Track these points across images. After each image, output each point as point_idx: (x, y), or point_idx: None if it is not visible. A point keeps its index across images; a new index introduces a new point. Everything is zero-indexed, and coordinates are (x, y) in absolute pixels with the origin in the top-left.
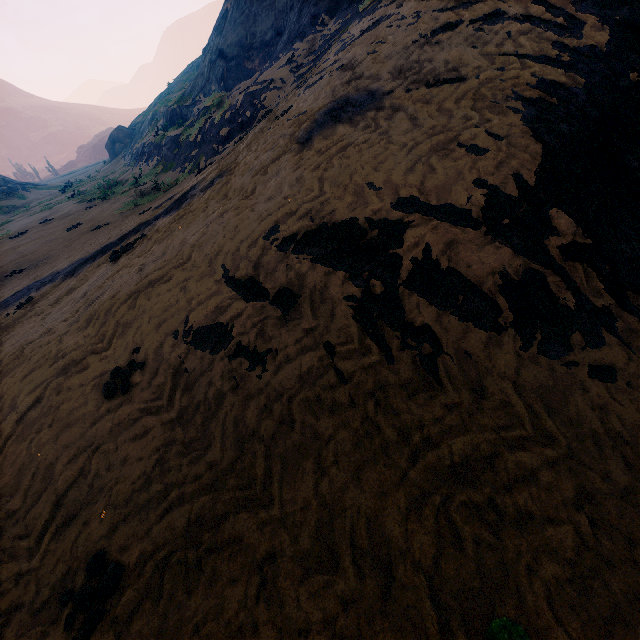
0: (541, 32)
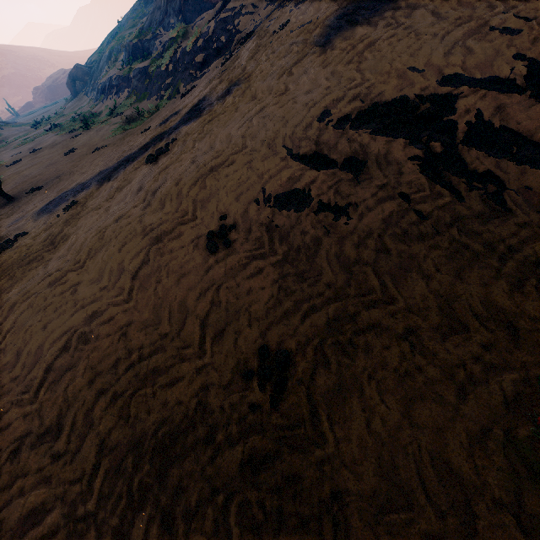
0: None
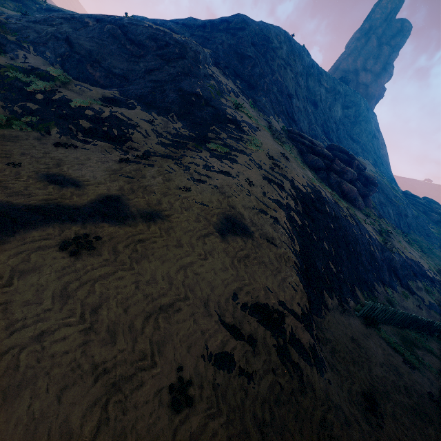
0: (288, 237)
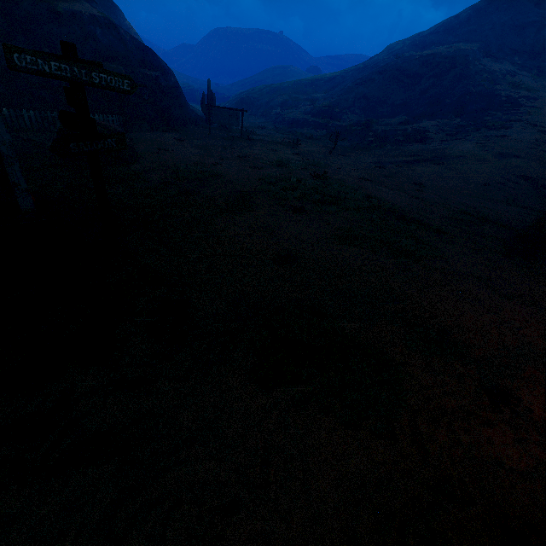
0: None
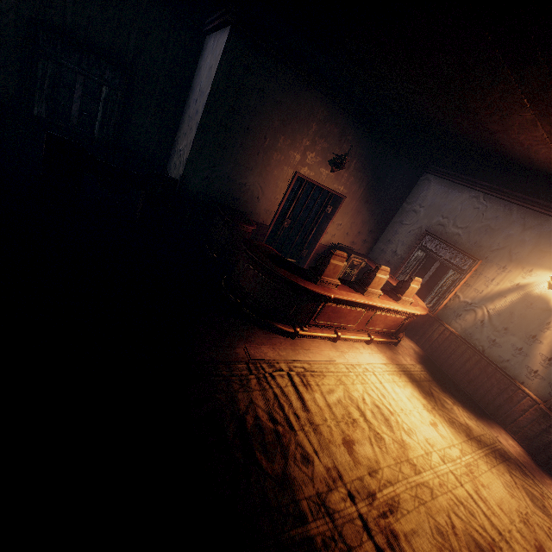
0: None
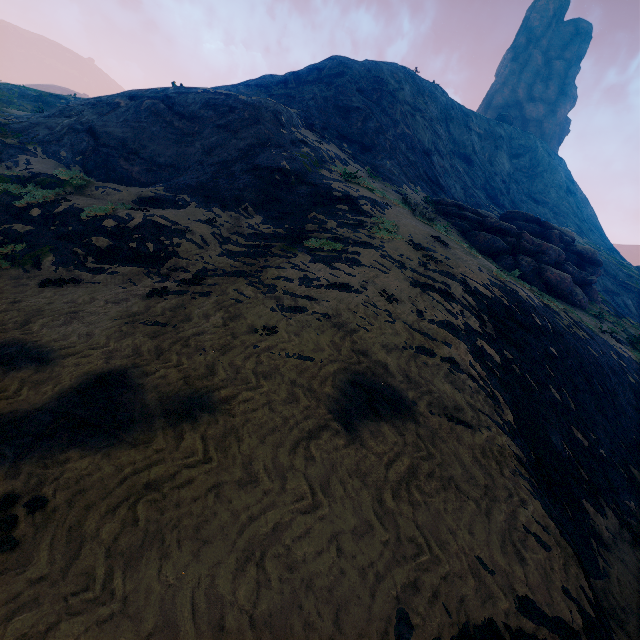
0: (485, 396)
